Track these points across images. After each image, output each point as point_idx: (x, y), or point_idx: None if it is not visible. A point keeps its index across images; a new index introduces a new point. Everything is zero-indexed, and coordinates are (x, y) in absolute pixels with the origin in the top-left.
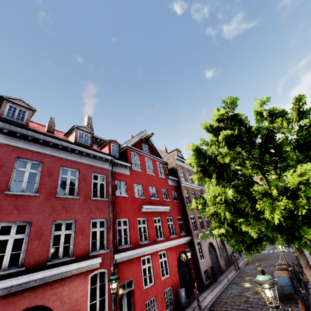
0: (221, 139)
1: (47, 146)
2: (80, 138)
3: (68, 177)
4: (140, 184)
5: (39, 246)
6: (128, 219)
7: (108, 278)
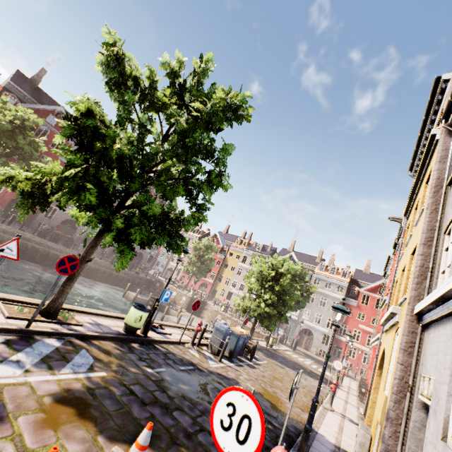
0: None
1: None
2: None
3: None
4: None
5: None
6: None
7: None
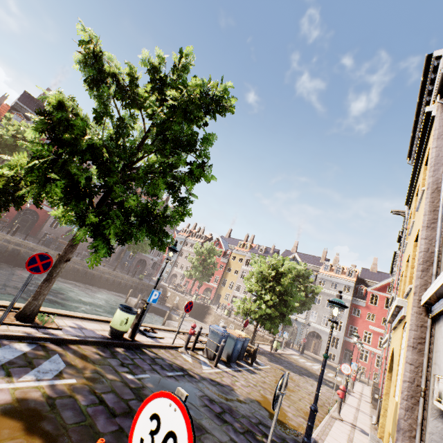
0: None
1: None
2: None
3: None
4: None
5: None
6: None
7: None
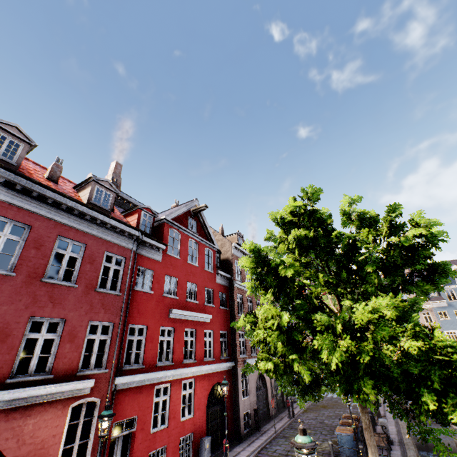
0: (292, 239)
1: (43, 202)
2: (97, 197)
3: (67, 253)
4: (175, 278)
5: (1, 352)
6: (147, 327)
7: (99, 411)
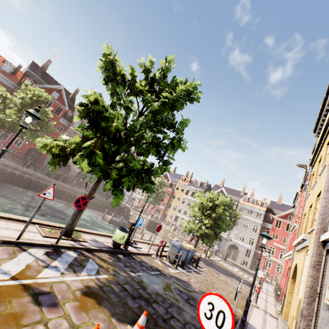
0: None
1: None
2: (5, 67)
3: None
4: None
5: None
6: None
7: None
